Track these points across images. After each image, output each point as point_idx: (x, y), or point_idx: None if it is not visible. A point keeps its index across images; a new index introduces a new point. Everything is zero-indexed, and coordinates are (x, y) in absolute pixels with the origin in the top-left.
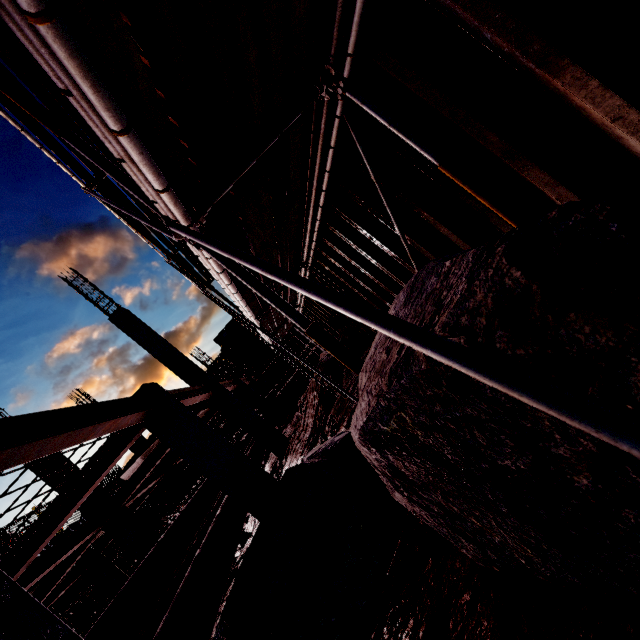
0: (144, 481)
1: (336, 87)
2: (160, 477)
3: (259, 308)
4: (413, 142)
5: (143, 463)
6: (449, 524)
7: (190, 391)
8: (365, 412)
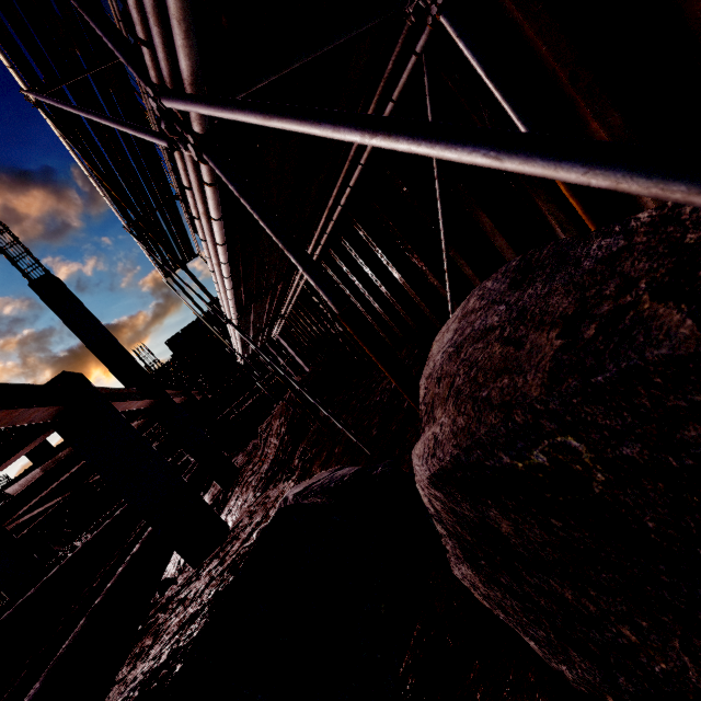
0: (39, 499)
1: (430, 4)
2: (63, 496)
3: (241, 302)
4: (511, 106)
5: (42, 476)
6: (558, 627)
7: (126, 394)
8: (467, 432)
